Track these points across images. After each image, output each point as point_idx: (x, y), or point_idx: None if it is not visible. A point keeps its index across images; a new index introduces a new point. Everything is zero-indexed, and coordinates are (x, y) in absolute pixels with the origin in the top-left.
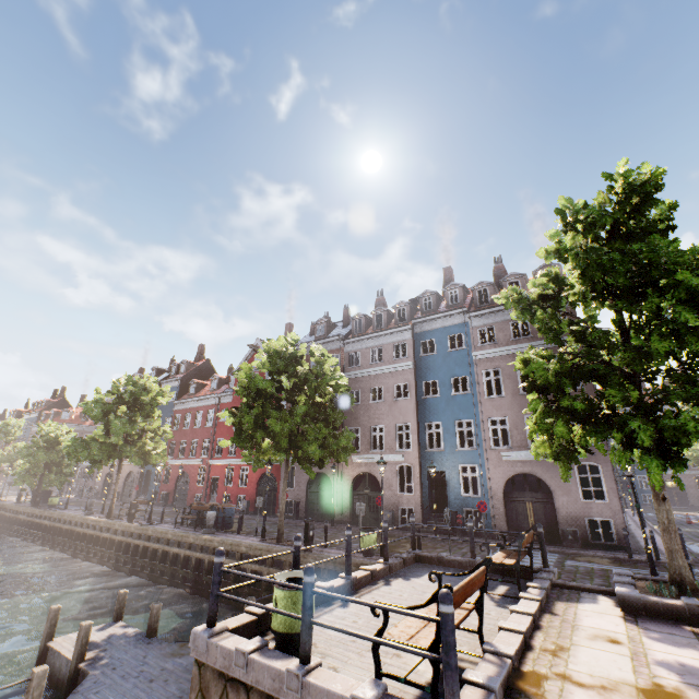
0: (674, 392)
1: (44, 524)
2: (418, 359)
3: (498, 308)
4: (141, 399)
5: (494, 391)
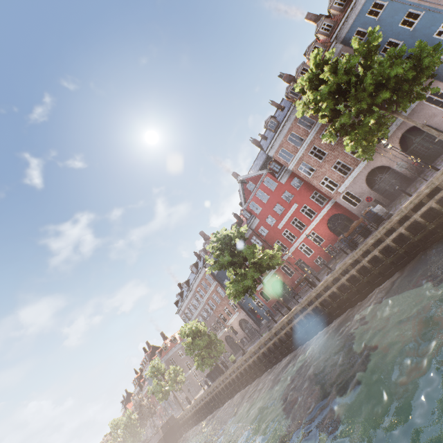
0: None
1: (251, 363)
2: None
3: None
4: (233, 238)
5: None
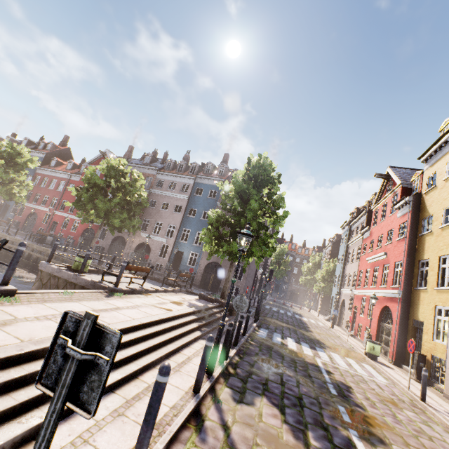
0: None
1: None
2: (192, 196)
3: None
4: (16, 159)
5: None
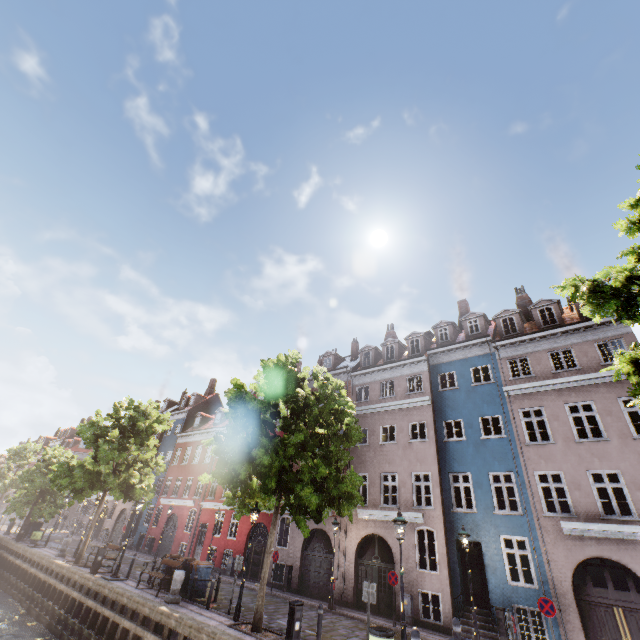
0: None
1: (14, 563)
2: (436, 394)
3: (530, 336)
4: (138, 424)
5: (538, 436)
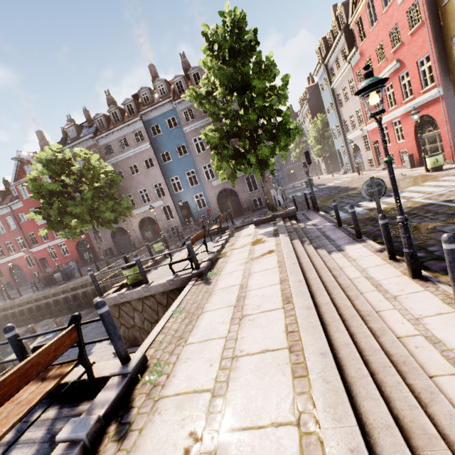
0: (263, 137)
1: None
2: (153, 140)
3: None
4: None
5: (201, 150)
